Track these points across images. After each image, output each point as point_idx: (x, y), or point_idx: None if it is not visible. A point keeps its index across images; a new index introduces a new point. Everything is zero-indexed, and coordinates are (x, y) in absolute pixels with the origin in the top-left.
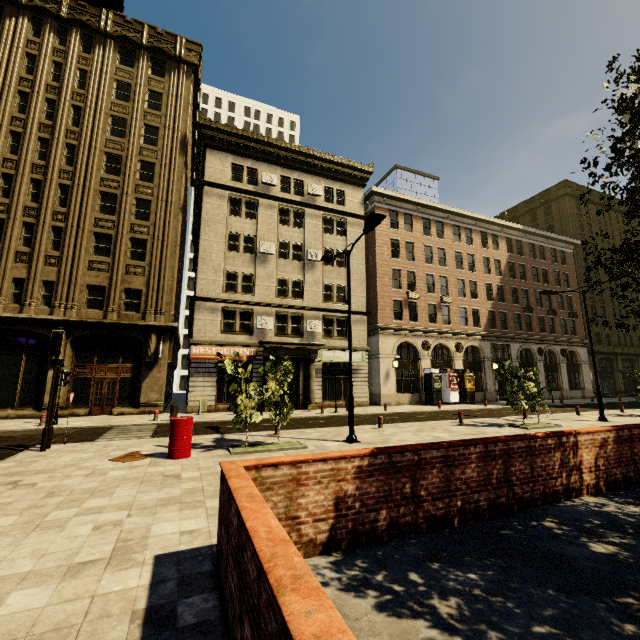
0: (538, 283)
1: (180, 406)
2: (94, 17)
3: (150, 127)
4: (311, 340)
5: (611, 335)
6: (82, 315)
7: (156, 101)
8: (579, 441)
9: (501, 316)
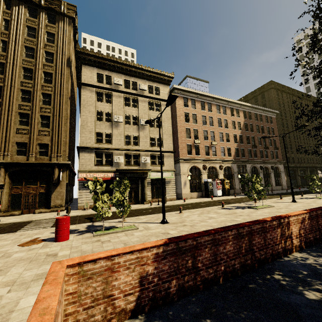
0: (259, 133)
1: (75, 205)
2: None
3: (48, 53)
4: (144, 167)
5: (294, 158)
6: (14, 159)
7: (51, 38)
8: (290, 221)
9: (241, 150)
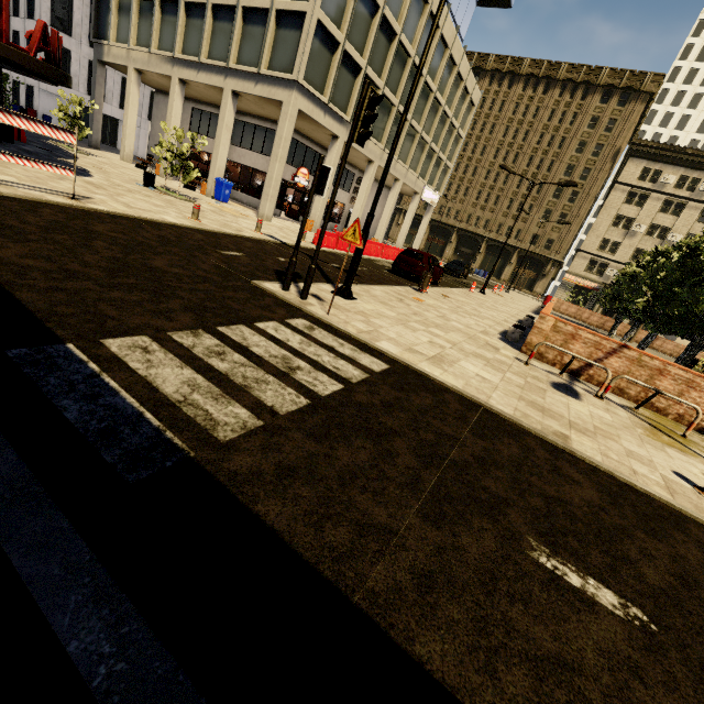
0: None
1: None
2: (596, 75)
3: (599, 144)
4: None
5: None
6: (526, 247)
7: (611, 125)
8: None
9: None
